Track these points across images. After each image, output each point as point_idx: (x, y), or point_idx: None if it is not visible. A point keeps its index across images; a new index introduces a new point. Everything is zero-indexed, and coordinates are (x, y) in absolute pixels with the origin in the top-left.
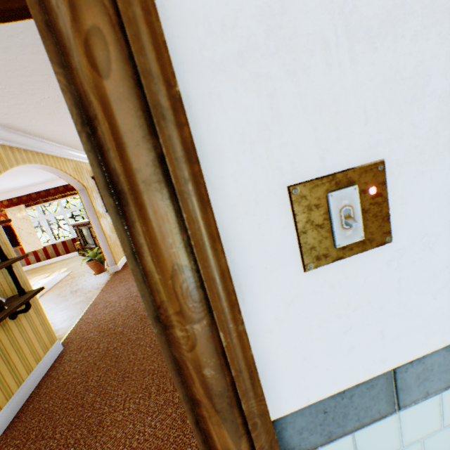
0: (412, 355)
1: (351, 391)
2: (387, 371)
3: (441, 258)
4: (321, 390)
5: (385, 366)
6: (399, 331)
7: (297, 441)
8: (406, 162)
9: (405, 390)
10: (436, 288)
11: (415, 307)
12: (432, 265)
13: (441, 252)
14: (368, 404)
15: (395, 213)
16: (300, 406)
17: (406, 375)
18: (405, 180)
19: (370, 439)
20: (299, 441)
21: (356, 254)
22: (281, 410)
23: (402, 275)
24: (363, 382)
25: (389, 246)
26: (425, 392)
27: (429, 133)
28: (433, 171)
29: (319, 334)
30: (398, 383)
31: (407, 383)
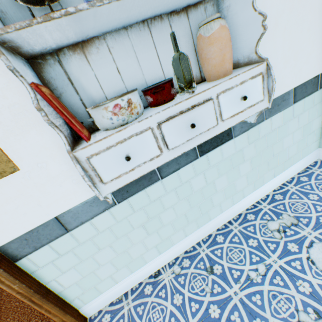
0: (63, 210)
1: (37, 229)
2: (53, 218)
3: (55, 170)
4: (19, 232)
5: (50, 217)
6: (49, 202)
7: (18, 253)
8: (7, 137)
9: (68, 223)
10: (60, 182)
11: (52, 192)
12: (51, 174)
13: (54, 168)
14: (50, 232)
15: (15, 158)
16: (10, 240)
17: (66, 218)
18: (11, 144)
19: (60, 244)
20: (19, 253)
21: (2, 178)
22: (0, 243)
23: (36, 181)
24: (41, 225)
25: (20, 171)
26: (81, 222)
27: (13, 123)
28: (26, 137)
29: (2, 212)
30: (62, 221)
31: (68, 220)
